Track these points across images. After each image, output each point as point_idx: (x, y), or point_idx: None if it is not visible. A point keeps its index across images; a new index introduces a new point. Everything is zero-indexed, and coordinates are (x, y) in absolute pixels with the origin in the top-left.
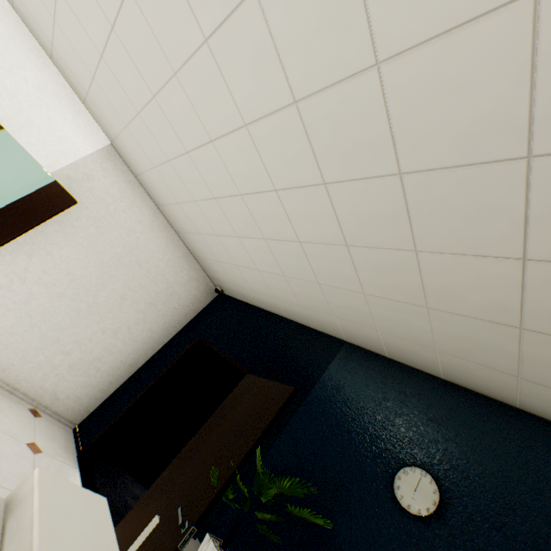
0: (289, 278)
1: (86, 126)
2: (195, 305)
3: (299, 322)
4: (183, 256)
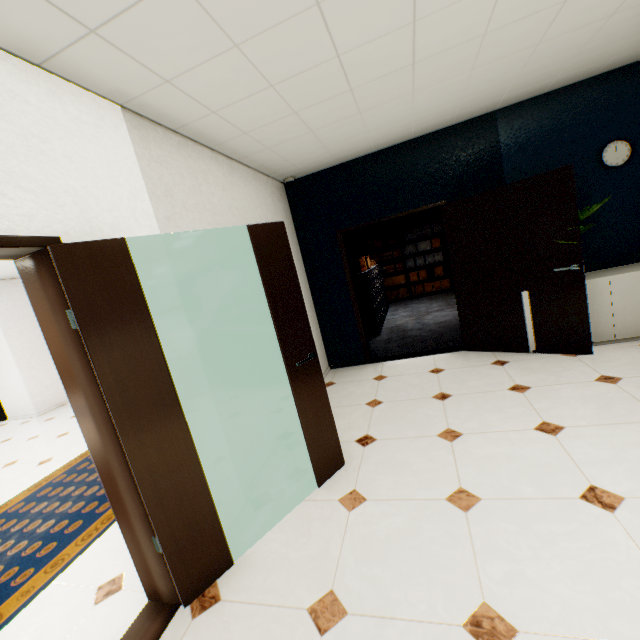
0: (469, 93)
1: (84, 112)
2: (288, 217)
3: (432, 132)
4: (256, 183)
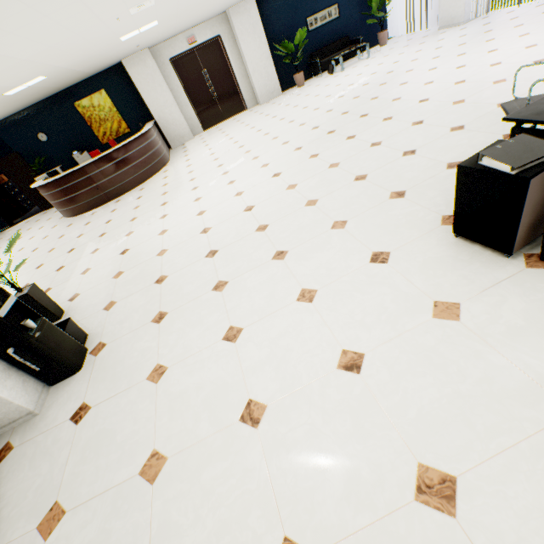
0: None
1: None
2: None
3: None
4: None
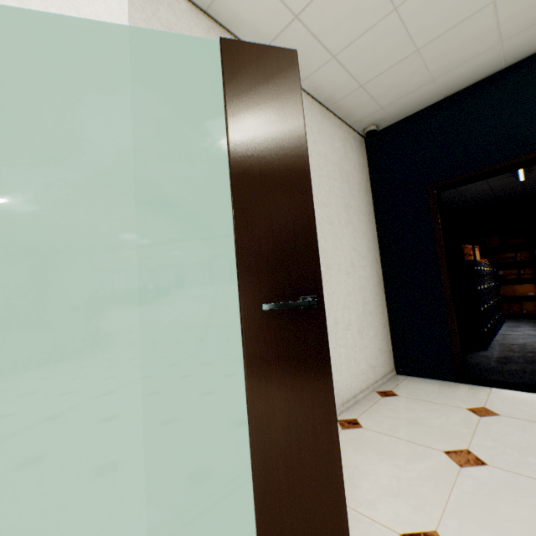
0: None
1: None
2: (363, 173)
3: None
4: (322, 119)
